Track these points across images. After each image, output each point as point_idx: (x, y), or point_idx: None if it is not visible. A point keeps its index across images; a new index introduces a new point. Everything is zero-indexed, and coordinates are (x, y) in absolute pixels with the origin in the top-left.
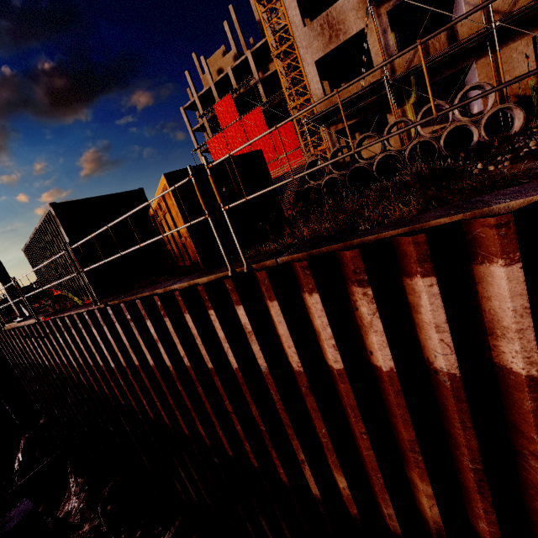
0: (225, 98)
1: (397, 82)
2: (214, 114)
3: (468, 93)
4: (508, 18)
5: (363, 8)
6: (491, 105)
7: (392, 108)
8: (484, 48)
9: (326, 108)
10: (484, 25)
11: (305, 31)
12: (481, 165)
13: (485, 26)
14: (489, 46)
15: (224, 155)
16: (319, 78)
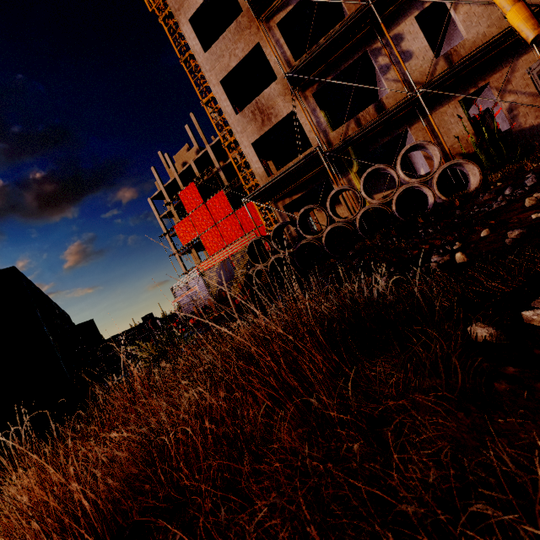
0: (189, 186)
1: (335, 154)
2: (181, 201)
3: (411, 159)
4: (429, 85)
5: (289, 94)
6: (438, 163)
7: (332, 178)
8: (414, 115)
9: (263, 185)
10: (408, 93)
11: (238, 118)
12: (462, 255)
13: (409, 93)
14: (419, 112)
15: (192, 237)
16: (259, 158)
